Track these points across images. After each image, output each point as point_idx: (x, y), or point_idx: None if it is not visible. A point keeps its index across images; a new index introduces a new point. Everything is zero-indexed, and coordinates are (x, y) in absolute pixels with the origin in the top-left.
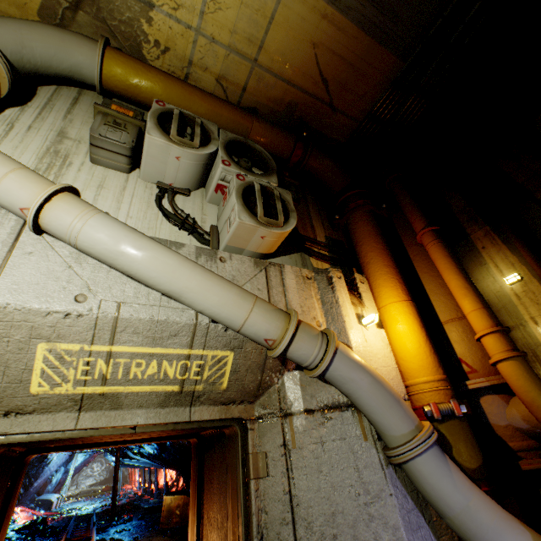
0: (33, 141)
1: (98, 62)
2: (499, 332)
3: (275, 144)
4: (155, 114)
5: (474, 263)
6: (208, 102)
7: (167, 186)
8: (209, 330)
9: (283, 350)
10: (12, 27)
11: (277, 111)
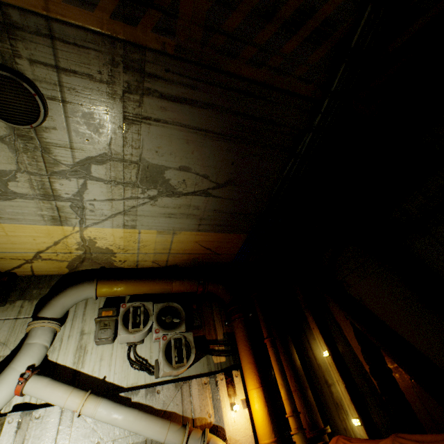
0: (71, 345)
1: (94, 294)
2: (293, 416)
3: (187, 289)
4: (122, 316)
5: (311, 336)
6: (148, 286)
7: (132, 343)
8: (152, 440)
9: None
10: (59, 302)
11: (188, 262)
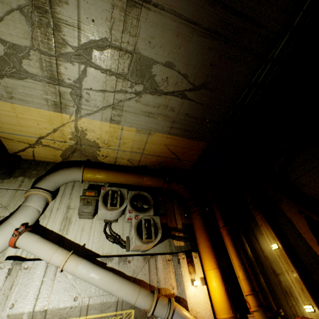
0: (59, 215)
1: (81, 177)
2: (252, 294)
3: (154, 184)
4: (102, 196)
5: (258, 232)
6: (123, 177)
7: (108, 221)
8: (123, 302)
9: (151, 314)
10: (53, 179)
11: (155, 164)
